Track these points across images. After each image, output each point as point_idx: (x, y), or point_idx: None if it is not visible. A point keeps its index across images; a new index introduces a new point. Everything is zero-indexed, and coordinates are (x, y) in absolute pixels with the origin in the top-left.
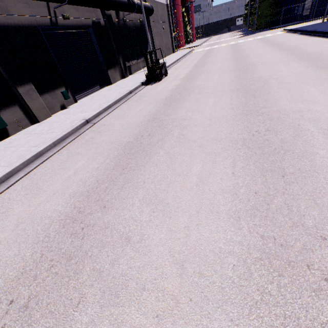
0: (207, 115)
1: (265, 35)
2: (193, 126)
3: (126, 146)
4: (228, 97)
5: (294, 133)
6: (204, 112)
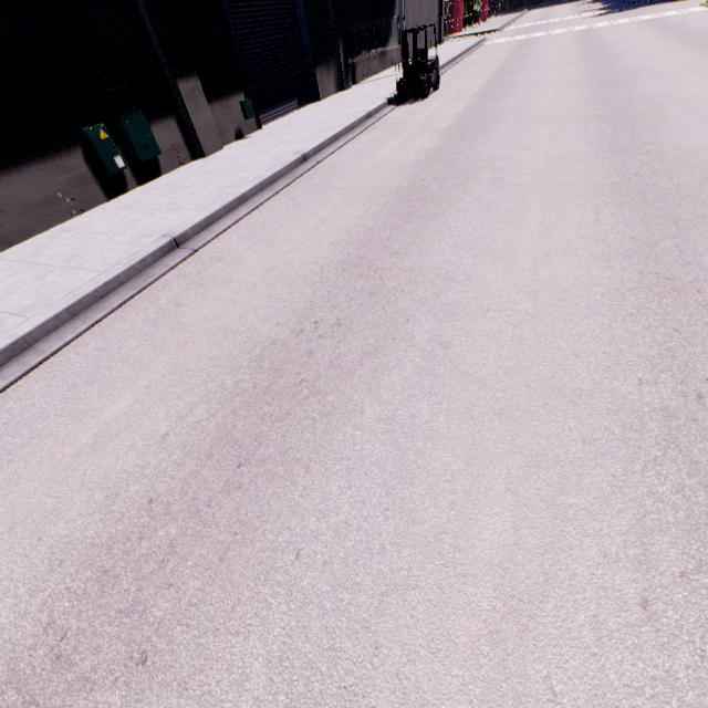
0: (540, 153)
1: (661, 12)
2: (518, 167)
3: (399, 193)
4: (579, 128)
5: (701, 177)
6: (534, 149)
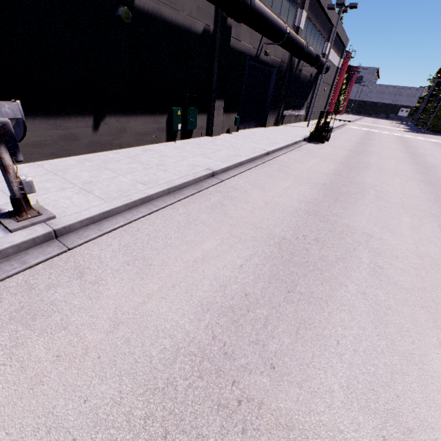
0: (398, 189)
1: (440, 140)
2: (388, 193)
3: (326, 186)
4: (415, 184)
5: None
6: (393, 187)
